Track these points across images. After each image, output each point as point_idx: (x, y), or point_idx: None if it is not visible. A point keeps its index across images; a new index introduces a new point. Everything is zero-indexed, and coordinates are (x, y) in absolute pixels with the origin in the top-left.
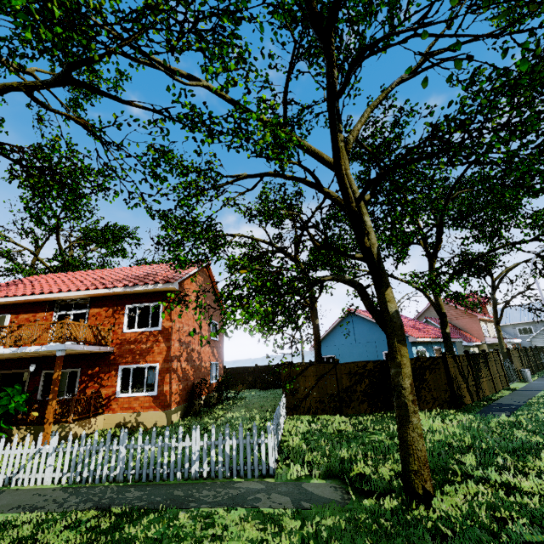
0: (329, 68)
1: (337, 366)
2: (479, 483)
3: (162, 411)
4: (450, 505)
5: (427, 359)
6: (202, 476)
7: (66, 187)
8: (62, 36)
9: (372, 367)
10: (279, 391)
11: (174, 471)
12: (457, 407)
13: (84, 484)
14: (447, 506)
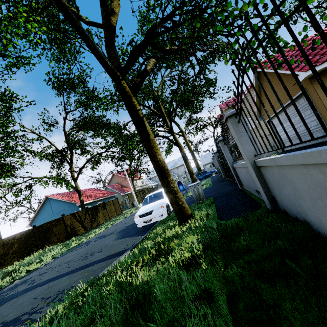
0: None
1: None
2: None
3: None
4: None
5: (54, 220)
6: None
7: None
8: None
9: (20, 236)
10: None
11: None
12: (70, 238)
13: None
14: None
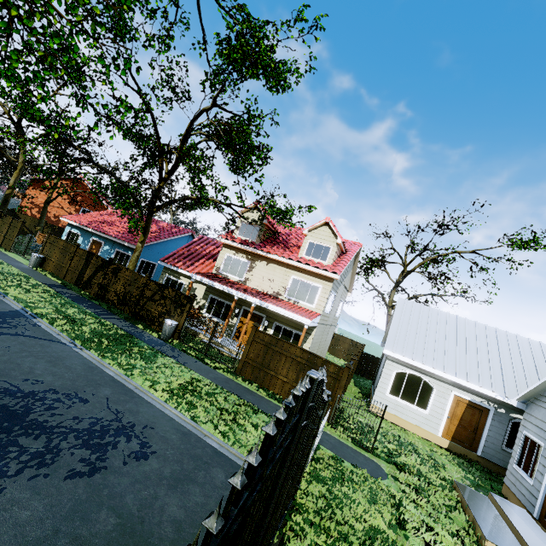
0: None
1: None
2: None
3: None
4: None
5: None
6: None
7: None
8: None
9: None
10: None
11: None
12: None
13: None
14: None
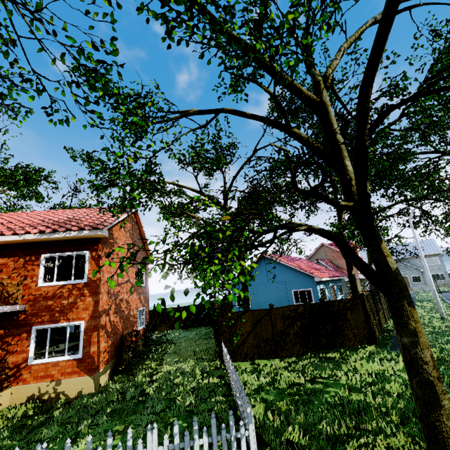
0: None
1: (272, 311)
2: None
3: (89, 376)
4: None
5: (349, 300)
6: None
7: None
8: None
9: (303, 310)
10: (201, 330)
11: None
12: (374, 342)
13: None
14: None
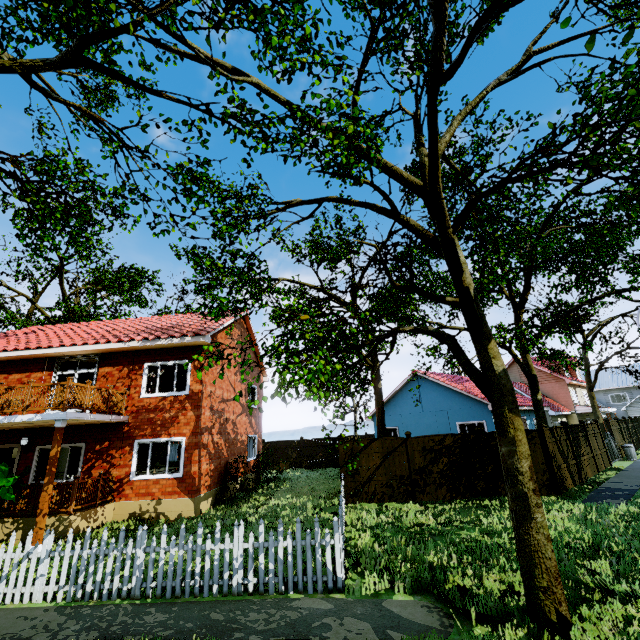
0: (438, 36)
1: (408, 441)
2: (625, 602)
3: (189, 498)
4: (596, 637)
5: None
6: (247, 590)
7: (73, 210)
8: (72, 14)
9: (452, 442)
10: (330, 471)
11: (209, 583)
12: (558, 493)
13: (87, 601)
14: (592, 638)
